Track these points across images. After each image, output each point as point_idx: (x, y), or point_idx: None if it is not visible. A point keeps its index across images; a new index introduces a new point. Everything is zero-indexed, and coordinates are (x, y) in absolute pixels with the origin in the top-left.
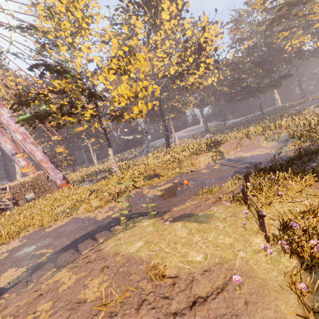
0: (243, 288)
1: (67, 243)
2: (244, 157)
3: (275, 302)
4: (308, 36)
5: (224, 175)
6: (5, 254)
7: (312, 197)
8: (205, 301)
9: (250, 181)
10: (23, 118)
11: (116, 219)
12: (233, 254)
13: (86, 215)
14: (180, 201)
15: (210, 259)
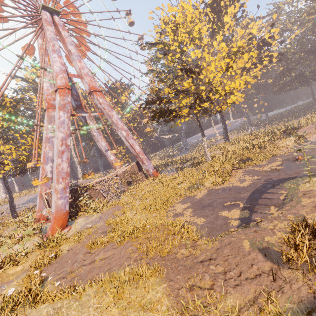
0: None
1: (245, 198)
2: None
3: None
4: None
5: None
6: (189, 209)
7: None
8: None
9: None
10: (156, 114)
11: (266, 183)
12: None
13: (221, 186)
14: None
15: None
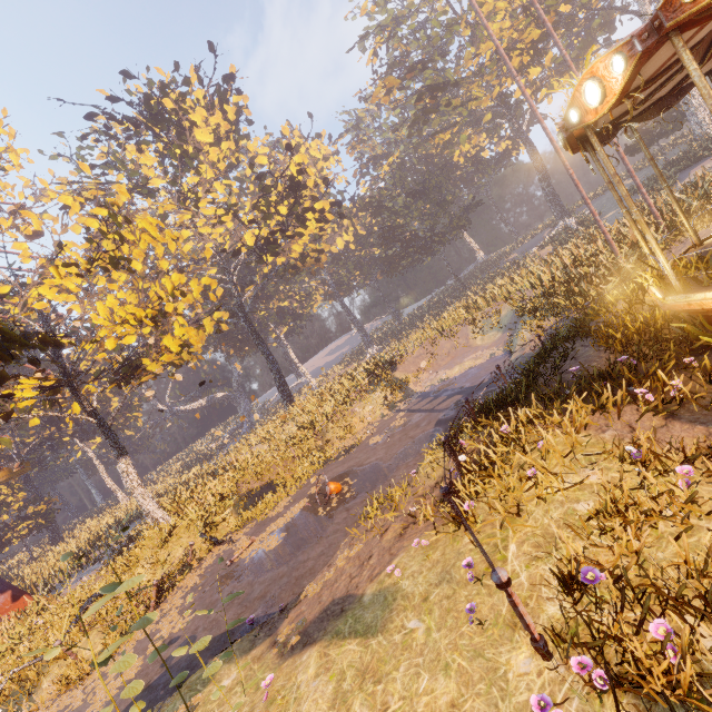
0: None
1: None
2: (449, 381)
3: None
4: (483, 135)
5: (417, 439)
6: None
7: (600, 458)
8: None
9: (465, 446)
10: None
11: (148, 689)
12: None
13: (59, 707)
14: (324, 553)
15: None
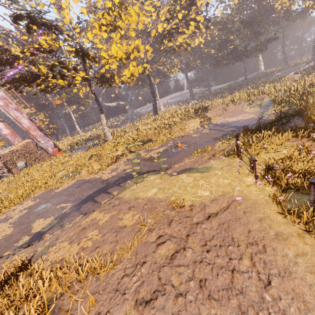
0: (241, 206)
1: (83, 198)
2: (230, 122)
3: (263, 210)
4: None
5: (214, 138)
6: (24, 211)
7: (289, 148)
8: (216, 215)
9: (239, 140)
10: (9, 81)
11: (122, 177)
12: (232, 189)
13: (91, 177)
14: (178, 160)
15: (215, 194)
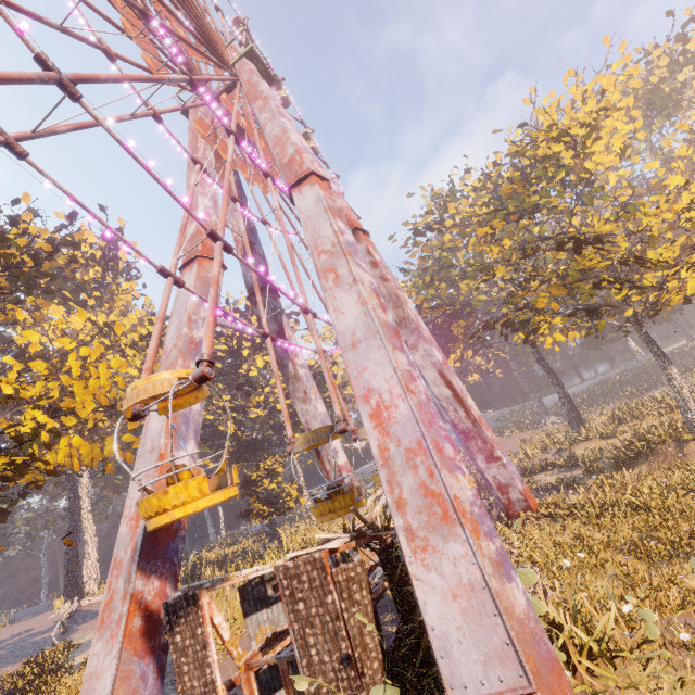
0: None
1: None
2: None
3: None
4: None
5: None
6: None
7: None
8: None
9: None
10: (636, 257)
11: None
12: None
13: None
14: None
15: None
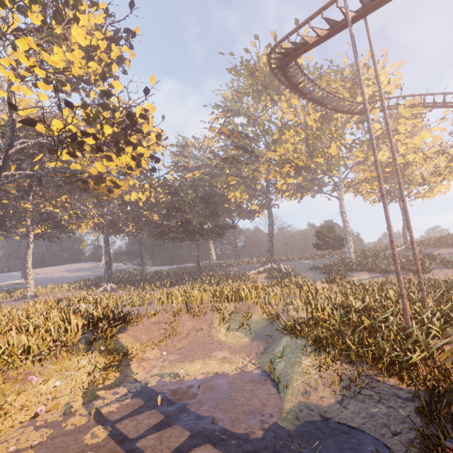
0: None
1: None
2: (188, 385)
3: None
4: (246, 196)
5: None
6: None
7: None
8: None
9: None
10: None
11: None
12: None
13: None
14: None
15: None
